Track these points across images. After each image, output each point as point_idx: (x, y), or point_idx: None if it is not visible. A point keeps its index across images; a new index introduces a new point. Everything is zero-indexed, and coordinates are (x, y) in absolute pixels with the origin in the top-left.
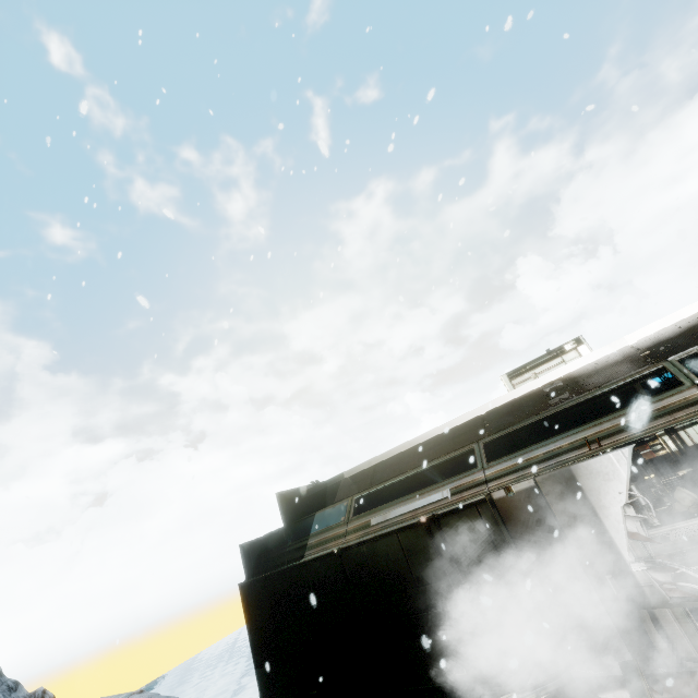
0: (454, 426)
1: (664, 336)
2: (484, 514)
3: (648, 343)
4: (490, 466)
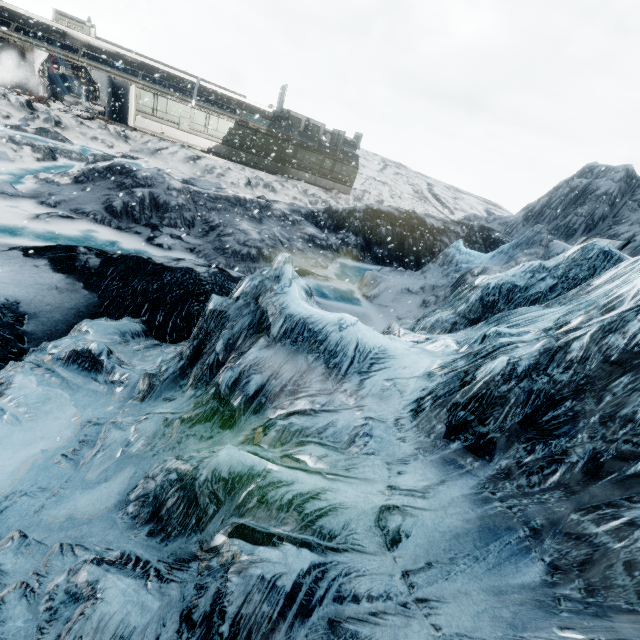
0: (11, 9)
1: (98, 47)
2: (4, 42)
3: (93, 44)
4: (14, 33)
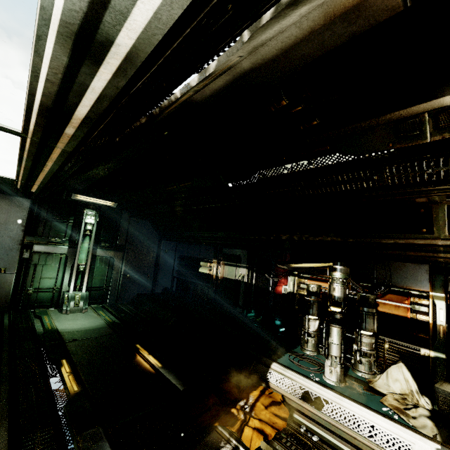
0: None
1: None
2: None
3: None
4: None
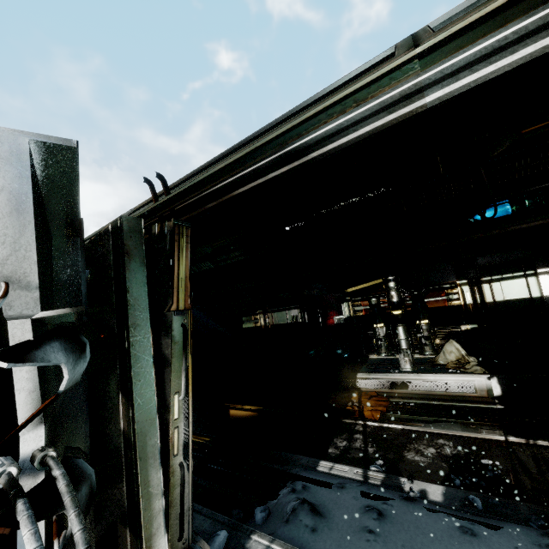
0: None
1: None
2: None
3: None
4: None
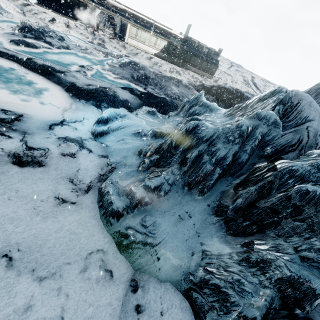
0: None
1: (117, 6)
2: (85, 5)
3: (115, 5)
4: (89, 1)
